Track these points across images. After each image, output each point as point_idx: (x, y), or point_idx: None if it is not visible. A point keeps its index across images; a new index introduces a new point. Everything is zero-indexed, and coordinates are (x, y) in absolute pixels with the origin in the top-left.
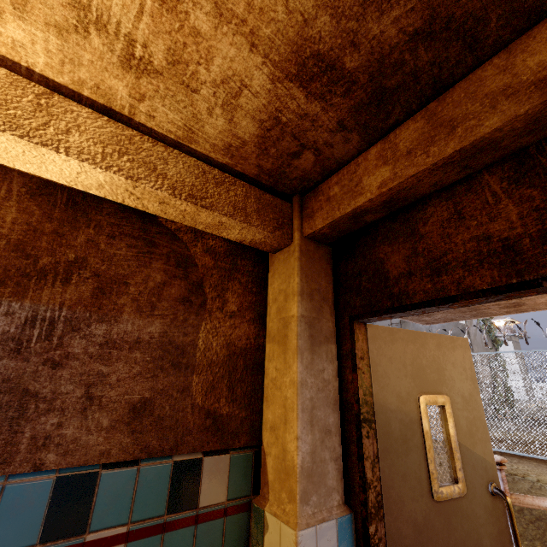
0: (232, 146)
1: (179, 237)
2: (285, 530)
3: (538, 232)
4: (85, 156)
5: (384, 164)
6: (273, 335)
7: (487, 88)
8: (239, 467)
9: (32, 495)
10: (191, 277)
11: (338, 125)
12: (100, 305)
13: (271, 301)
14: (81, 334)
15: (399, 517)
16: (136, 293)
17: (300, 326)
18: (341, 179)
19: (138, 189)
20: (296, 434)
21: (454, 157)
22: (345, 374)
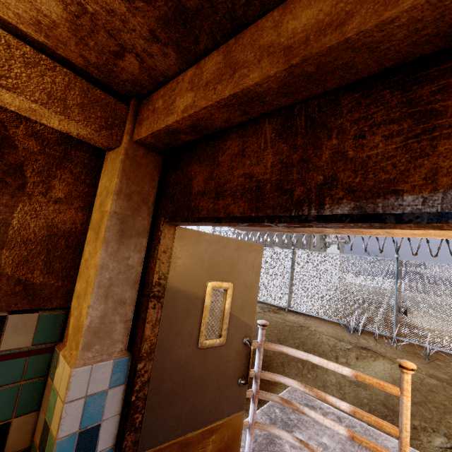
0: (42, 23)
1: None
2: (66, 367)
3: (276, 180)
4: None
5: (191, 89)
6: (94, 224)
7: (262, 40)
8: (48, 323)
9: None
10: (7, 158)
11: (150, 34)
12: None
13: (98, 194)
14: None
15: (167, 358)
16: None
17: (111, 220)
18: (165, 93)
19: None
20: (88, 304)
21: (232, 100)
22: (150, 262)
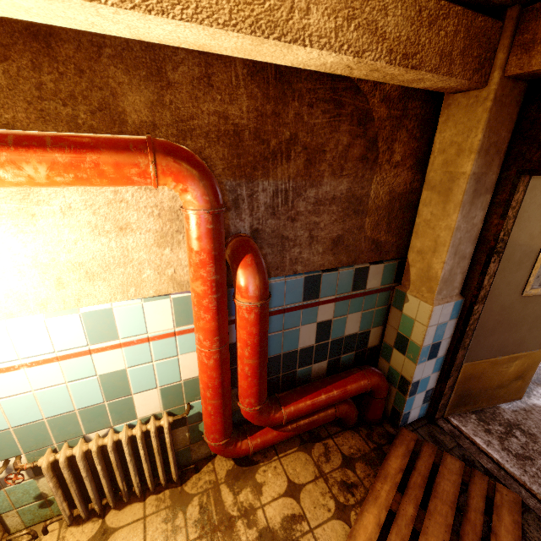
0: None
1: (360, 89)
2: (424, 304)
3: None
4: (323, 41)
5: None
6: (434, 185)
7: None
8: (388, 270)
9: (296, 284)
10: (368, 134)
11: None
12: (310, 174)
13: (437, 151)
14: (302, 198)
15: (494, 303)
16: (330, 159)
17: (469, 183)
18: None
19: (360, 64)
20: (443, 260)
21: None
22: (491, 219)
